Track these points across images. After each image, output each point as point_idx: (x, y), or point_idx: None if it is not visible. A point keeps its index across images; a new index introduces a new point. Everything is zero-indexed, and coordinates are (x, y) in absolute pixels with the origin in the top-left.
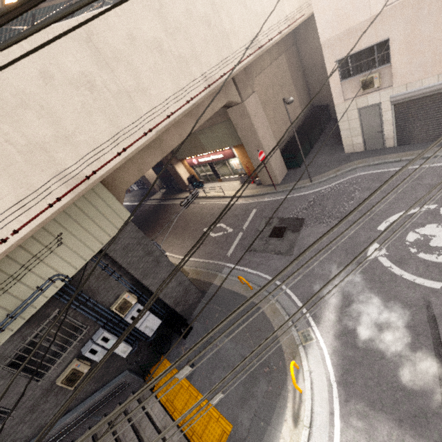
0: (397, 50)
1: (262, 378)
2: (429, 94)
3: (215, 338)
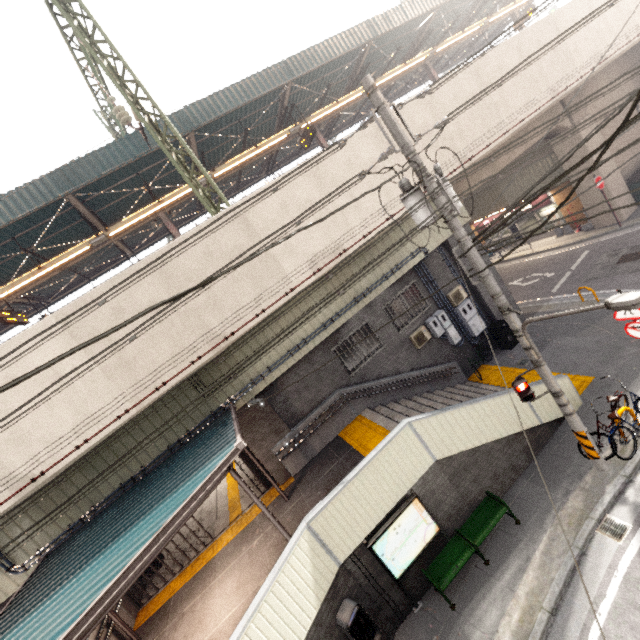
0: None
1: (629, 346)
2: None
3: (552, 341)
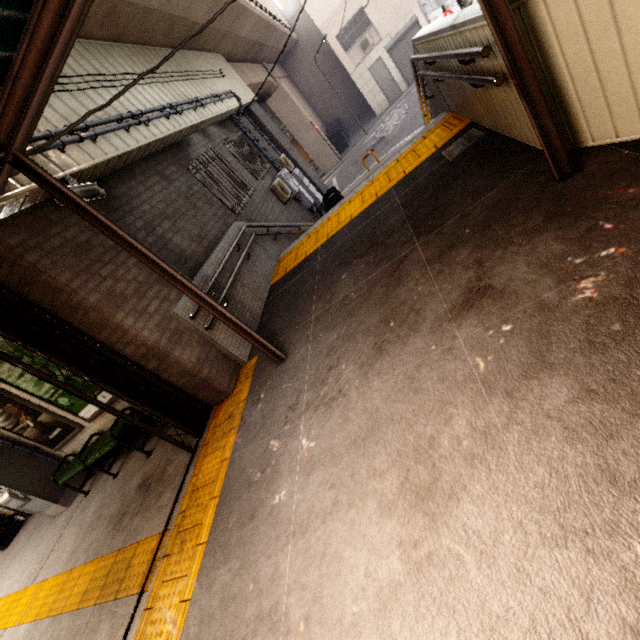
0: (371, 13)
1: None
2: (406, 34)
3: None
